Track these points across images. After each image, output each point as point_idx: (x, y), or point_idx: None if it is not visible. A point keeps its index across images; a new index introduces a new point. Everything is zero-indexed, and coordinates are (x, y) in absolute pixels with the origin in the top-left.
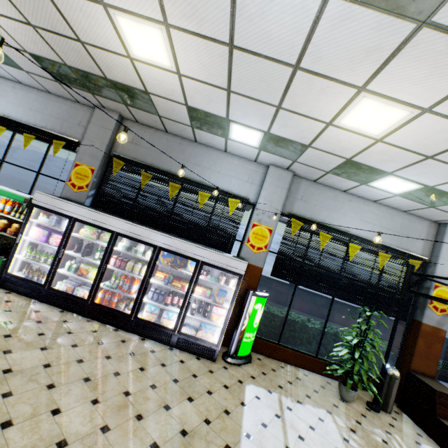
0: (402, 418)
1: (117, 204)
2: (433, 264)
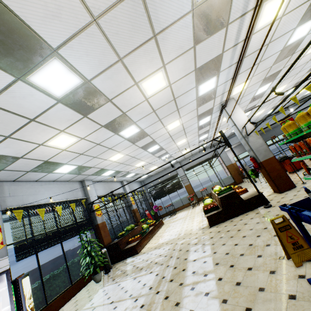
0: (116, 264)
1: None
2: (89, 198)
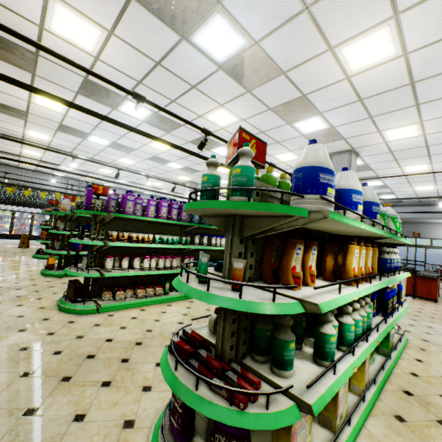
0: None
1: (2, 201)
2: None
